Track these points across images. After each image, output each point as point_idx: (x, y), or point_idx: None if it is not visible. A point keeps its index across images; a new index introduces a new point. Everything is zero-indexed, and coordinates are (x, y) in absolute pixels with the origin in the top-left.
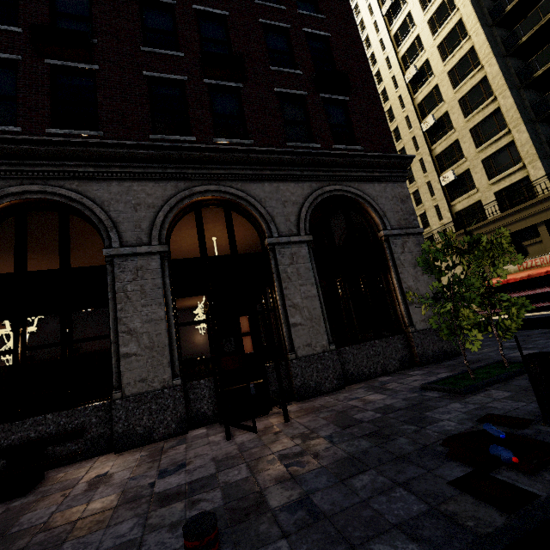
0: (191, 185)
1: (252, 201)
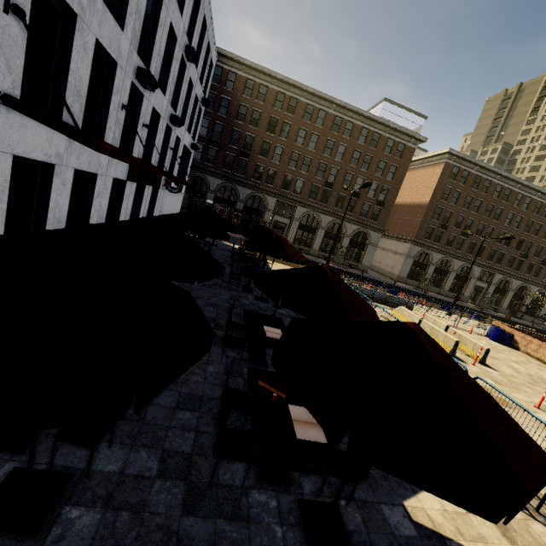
0: (524, 283)
1: (530, 288)
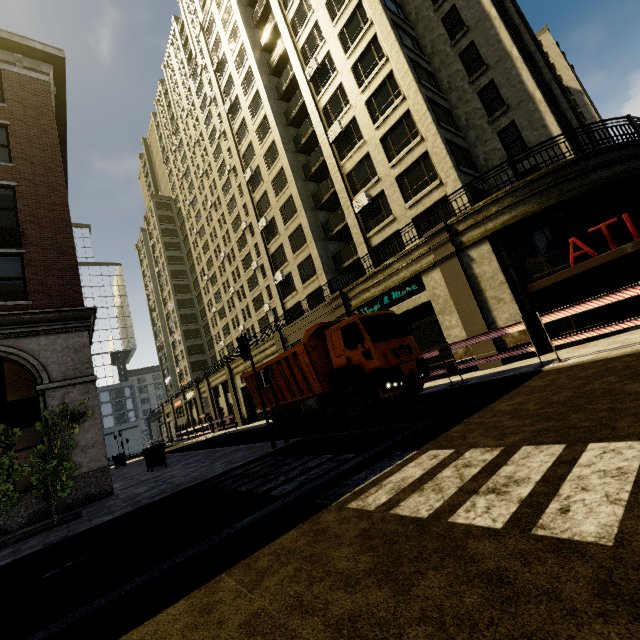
0: None
1: None
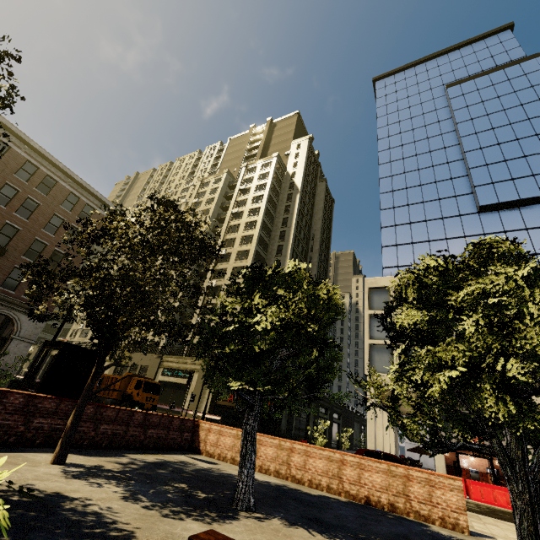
0: None
1: None
